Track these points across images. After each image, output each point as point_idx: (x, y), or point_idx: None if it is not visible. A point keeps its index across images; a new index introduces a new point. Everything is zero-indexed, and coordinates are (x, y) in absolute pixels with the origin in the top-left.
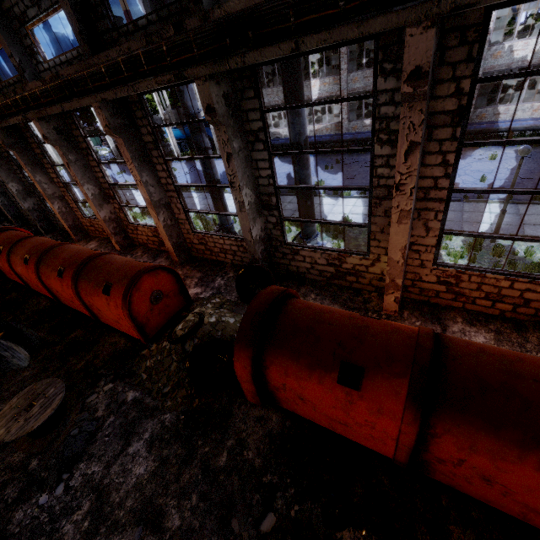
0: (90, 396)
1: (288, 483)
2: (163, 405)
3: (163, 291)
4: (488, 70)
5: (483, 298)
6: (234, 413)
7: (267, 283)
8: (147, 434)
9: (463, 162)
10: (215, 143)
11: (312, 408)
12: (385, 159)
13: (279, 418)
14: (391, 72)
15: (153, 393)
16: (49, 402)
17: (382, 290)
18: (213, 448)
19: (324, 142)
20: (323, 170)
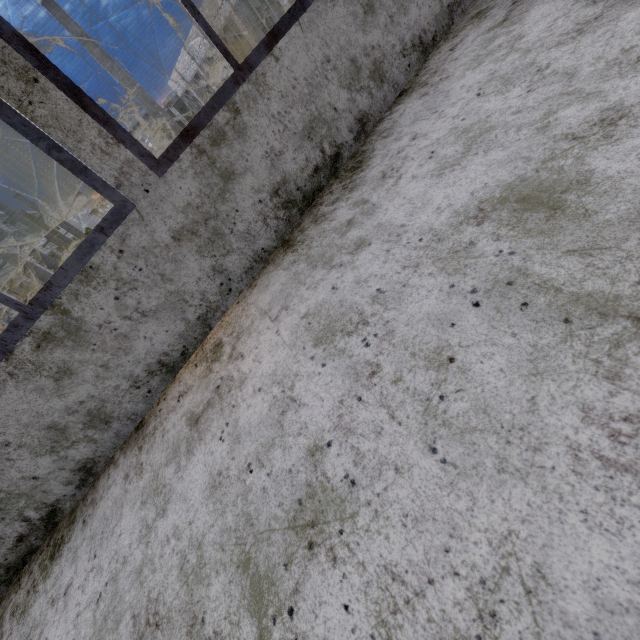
0: None
1: None
2: None
3: None
4: None
5: None
6: None
7: None
8: None
9: None
10: None
11: None
12: None
13: None
14: None
15: None
16: None
17: None
18: None
19: None
20: None
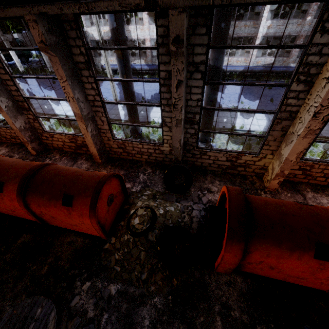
0: (72, 299)
1: (273, 328)
2: (148, 291)
3: (113, 194)
4: (264, 35)
5: (322, 176)
6: (208, 283)
7: (191, 177)
8: (146, 321)
9: (255, 89)
10: None
11: (277, 272)
12: (296, 93)
13: (242, 279)
14: (328, 31)
15: (134, 282)
16: (43, 325)
17: (260, 175)
18: (206, 316)
19: None
20: None
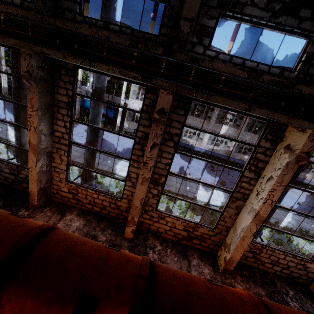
0: None
1: None
2: None
3: None
4: None
5: None
6: None
7: None
8: None
9: None
10: (117, 122)
11: None
12: None
13: None
14: None
15: None
16: None
17: None
18: None
19: (196, 150)
20: (208, 170)
